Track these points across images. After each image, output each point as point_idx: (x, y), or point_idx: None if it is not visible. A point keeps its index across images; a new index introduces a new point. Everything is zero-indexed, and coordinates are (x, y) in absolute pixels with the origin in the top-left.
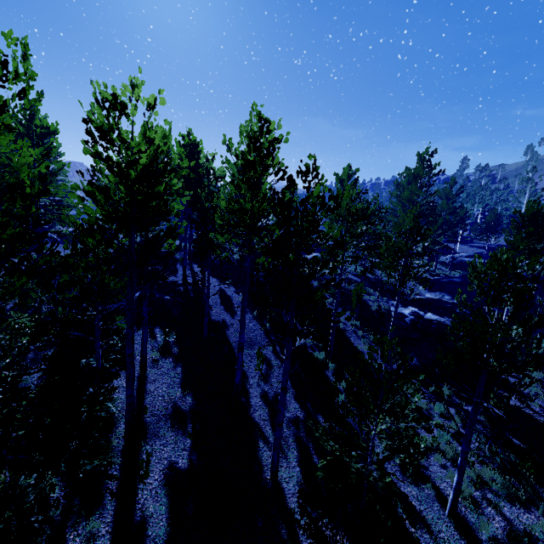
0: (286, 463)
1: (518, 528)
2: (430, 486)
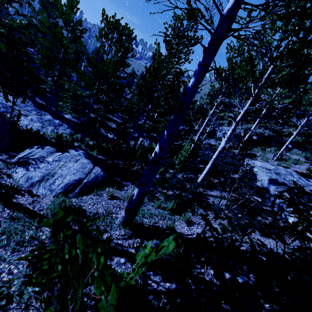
0: None
1: None
2: None
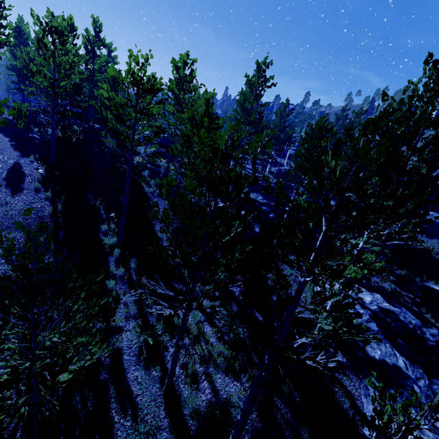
0: None
1: (221, 398)
2: (159, 368)
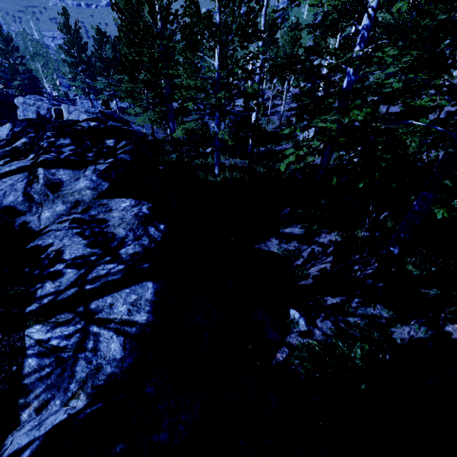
0: None
1: None
2: None
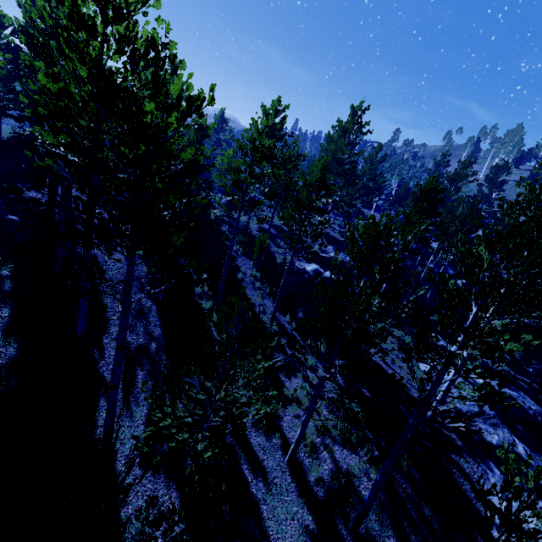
0: (128, 423)
1: (343, 468)
2: (279, 436)
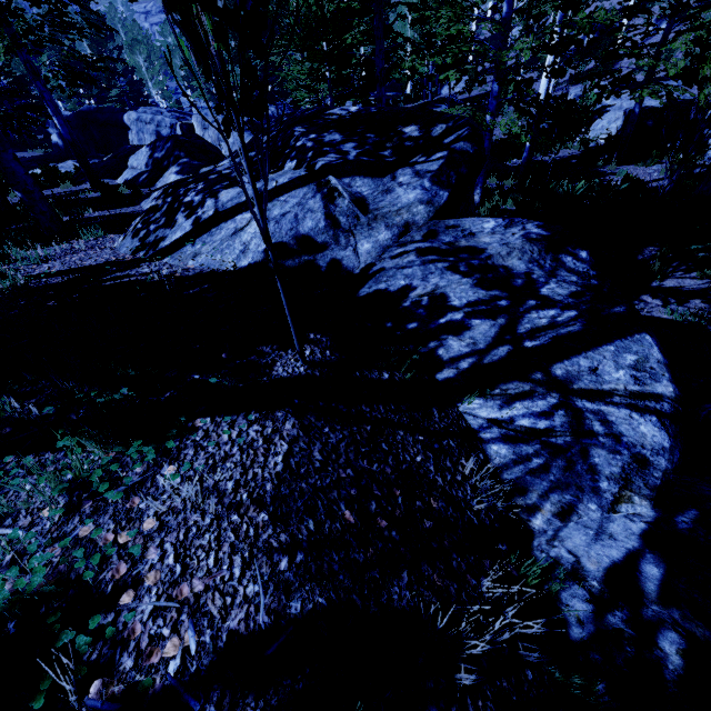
0: None
1: None
2: None
